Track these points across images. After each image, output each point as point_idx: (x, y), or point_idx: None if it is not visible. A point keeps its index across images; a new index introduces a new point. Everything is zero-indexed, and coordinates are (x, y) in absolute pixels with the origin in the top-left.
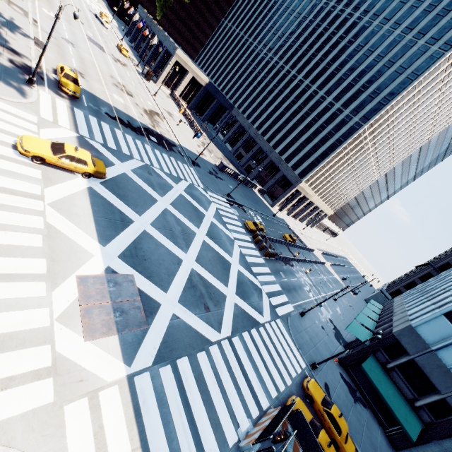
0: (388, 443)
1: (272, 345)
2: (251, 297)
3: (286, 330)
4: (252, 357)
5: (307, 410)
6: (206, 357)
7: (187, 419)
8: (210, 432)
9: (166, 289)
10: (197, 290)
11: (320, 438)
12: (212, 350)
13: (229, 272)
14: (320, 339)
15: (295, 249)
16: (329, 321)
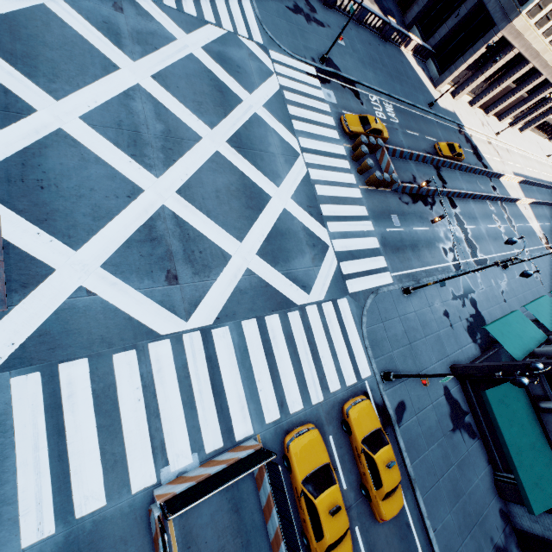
0: (491, 488)
1: (308, 340)
2: (293, 260)
3: (354, 316)
4: (248, 360)
5: (323, 451)
6: (135, 360)
7: (50, 454)
8: (95, 472)
9: (79, 244)
10: (160, 246)
11: (319, 500)
12: (154, 349)
13: (257, 215)
14: (428, 333)
15: (455, 173)
16: (468, 303)
